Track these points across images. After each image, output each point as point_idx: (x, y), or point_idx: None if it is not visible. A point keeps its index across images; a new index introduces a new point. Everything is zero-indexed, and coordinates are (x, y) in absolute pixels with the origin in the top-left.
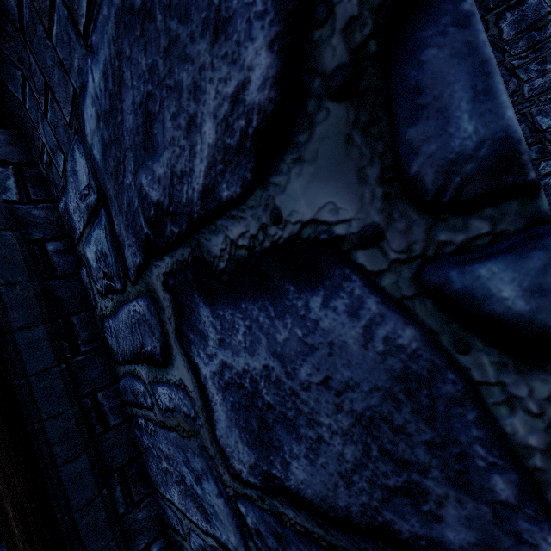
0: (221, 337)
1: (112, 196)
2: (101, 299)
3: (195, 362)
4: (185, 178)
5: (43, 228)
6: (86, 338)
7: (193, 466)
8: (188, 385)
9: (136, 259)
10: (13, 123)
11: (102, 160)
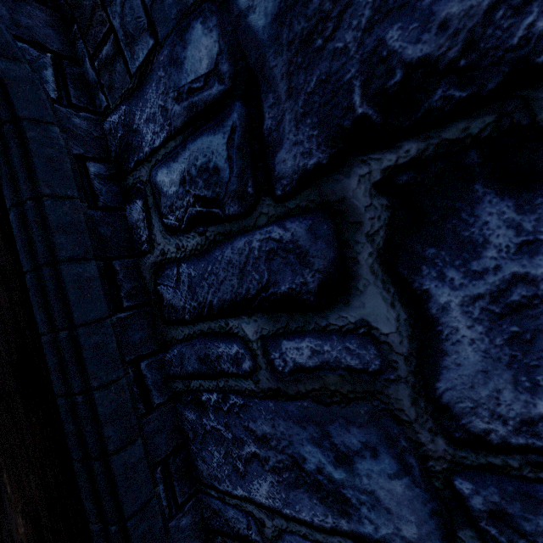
0: (530, 239)
1: (276, 77)
2: (169, 237)
3: (424, 288)
4: (536, 4)
5: (84, 143)
6: (129, 291)
7: (337, 441)
8: (381, 326)
9: (307, 161)
10: (55, 1)
11: (269, 26)
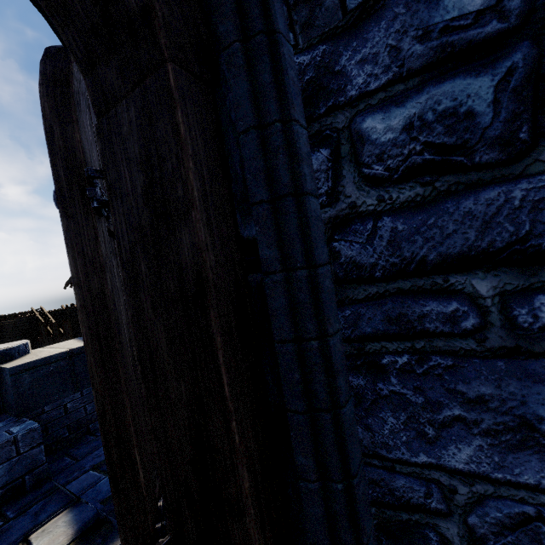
0: None
1: None
2: (369, 189)
3: None
4: None
5: None
6: None
7: None
8: None
9: None
10: None
11: None
